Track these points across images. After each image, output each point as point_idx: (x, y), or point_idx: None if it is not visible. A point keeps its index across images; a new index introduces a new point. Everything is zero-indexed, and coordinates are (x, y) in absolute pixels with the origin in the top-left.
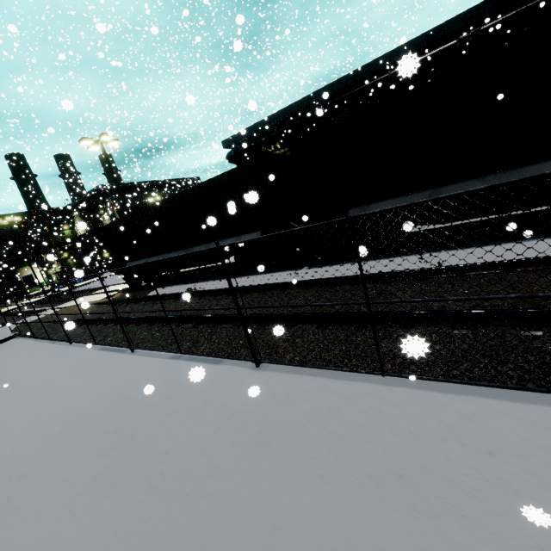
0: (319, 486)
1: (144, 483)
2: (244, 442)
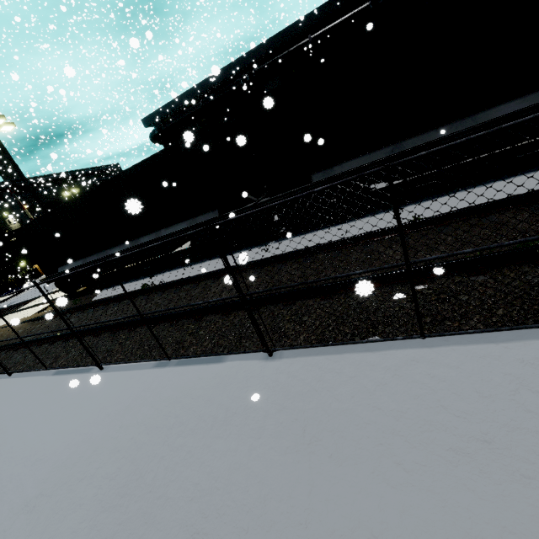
0: (403, 476)
1: (181, 531)
2: (291, 447)
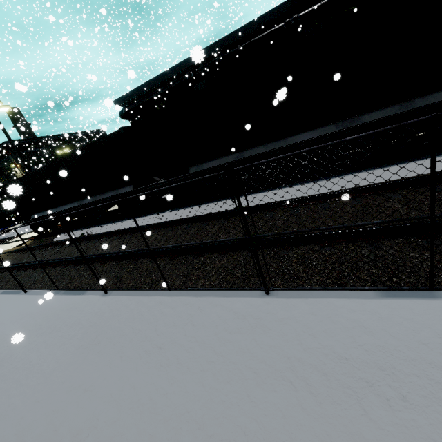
0: (118, 363)
1: (13, 383)
2: (84, 345)
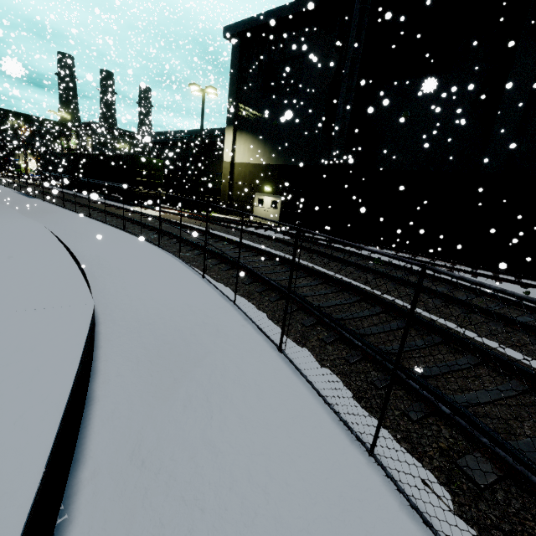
0: None
1: None
2: None
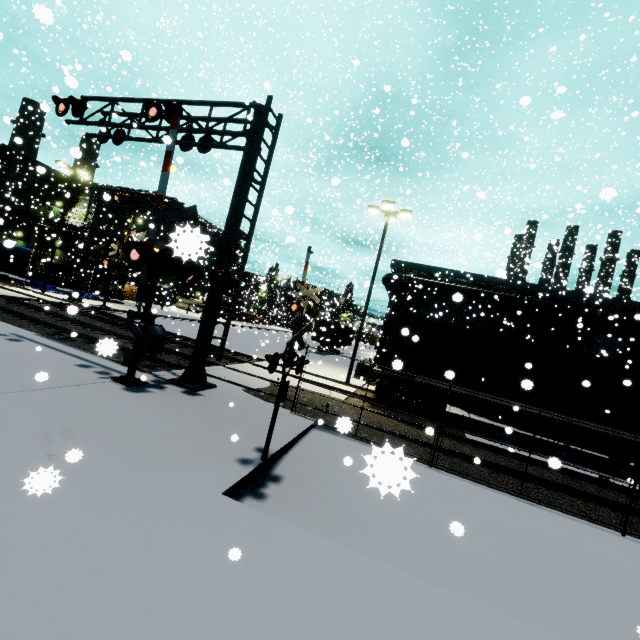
0: None
1: None
2: None
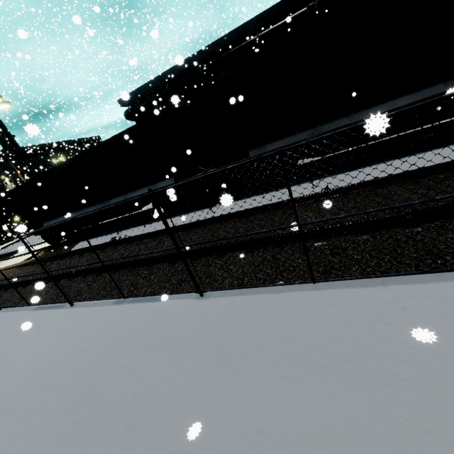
0: (285, 386)
1: (119, 427)
2: (208, 365)
